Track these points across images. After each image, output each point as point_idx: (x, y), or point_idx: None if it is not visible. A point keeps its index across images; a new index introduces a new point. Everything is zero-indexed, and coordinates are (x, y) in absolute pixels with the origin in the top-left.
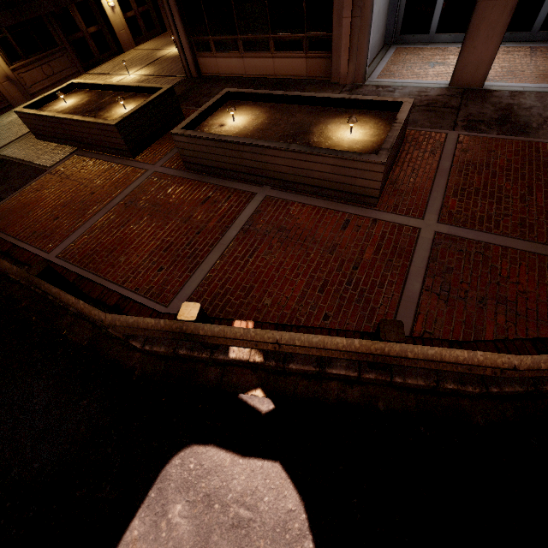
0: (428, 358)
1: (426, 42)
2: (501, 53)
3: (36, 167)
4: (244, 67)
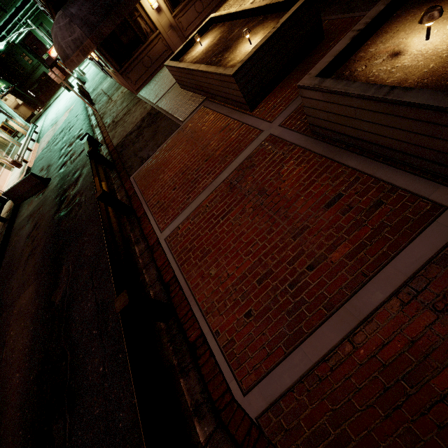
0: None
1: None
2: None
3: (174, 121)
4: None
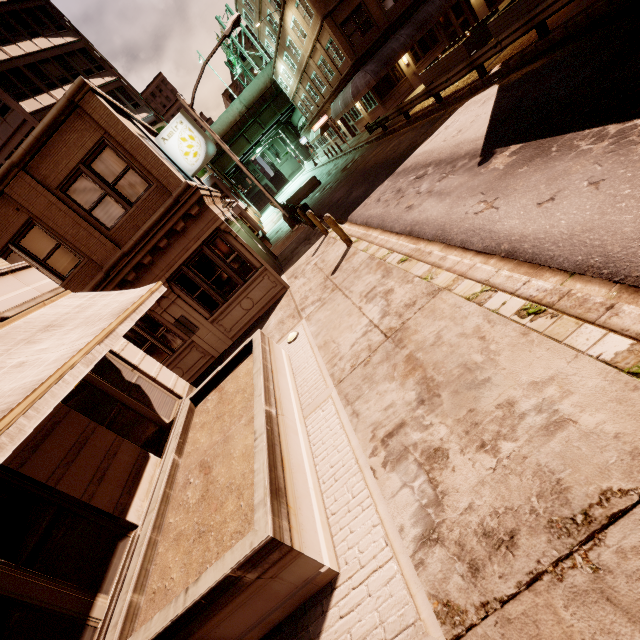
0: (543, 7)
1: None
2: None
3: None
4: None
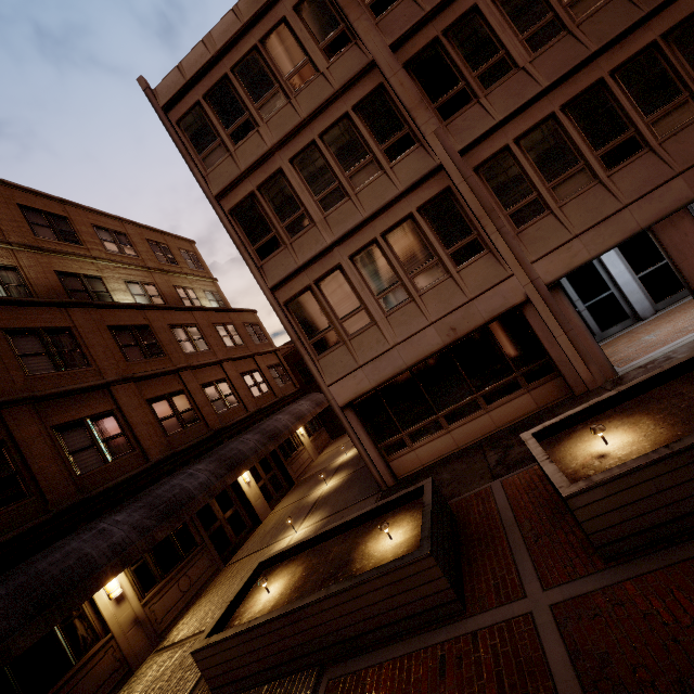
0: None
1: (599, 341)
2: (692, 304)
3: None
4: (453, 440)
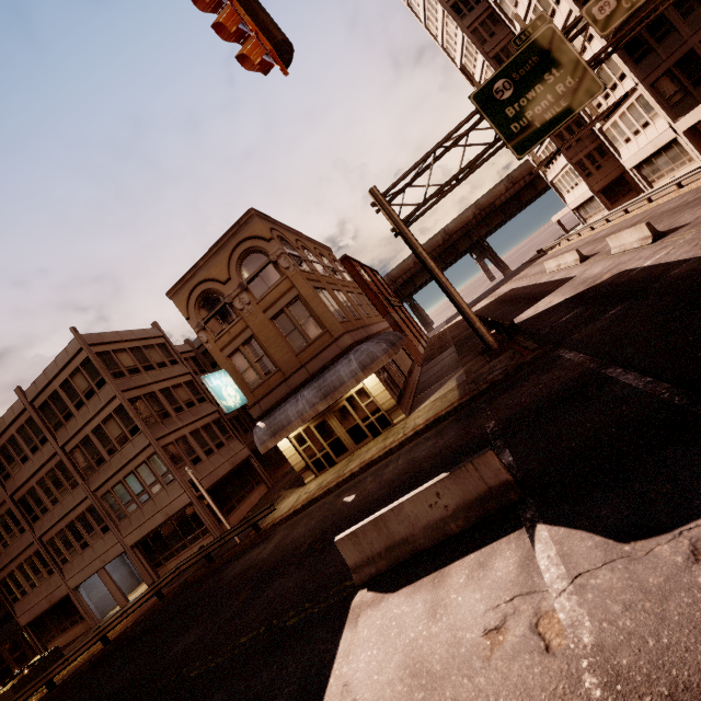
0: None
1: None
2: None
3: None
4: (65, 639)
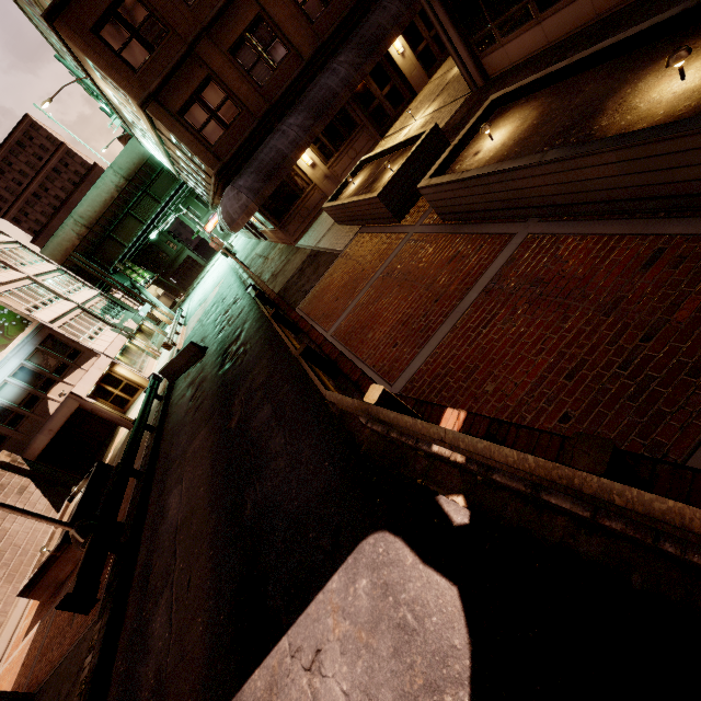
0: (654, 515)
1: None
2: None
3: (334, 253)
4: (544, 34)
